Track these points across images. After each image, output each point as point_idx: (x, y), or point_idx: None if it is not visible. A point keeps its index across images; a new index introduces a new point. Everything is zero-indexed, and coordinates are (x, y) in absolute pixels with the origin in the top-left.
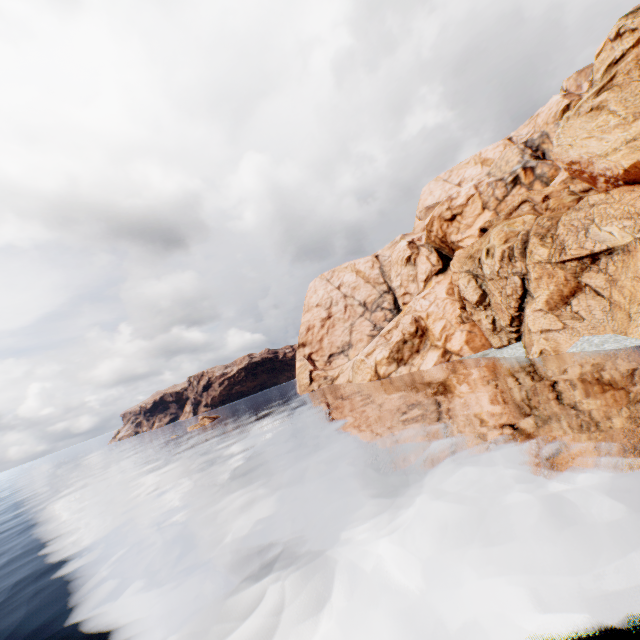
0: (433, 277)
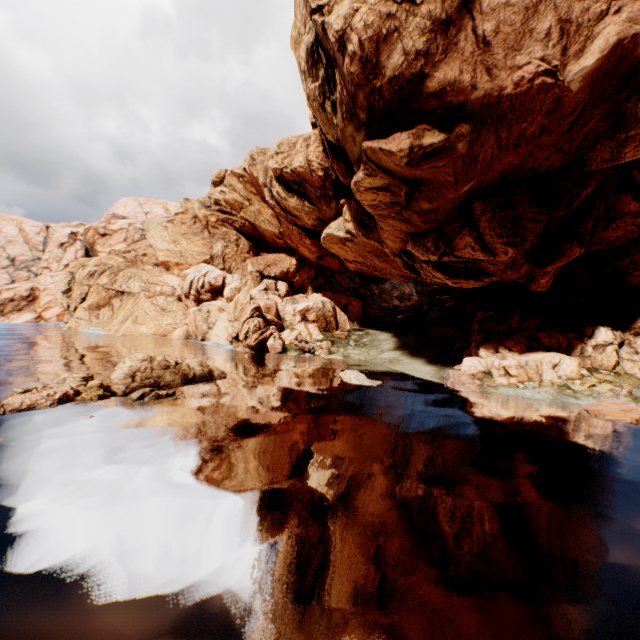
0: None
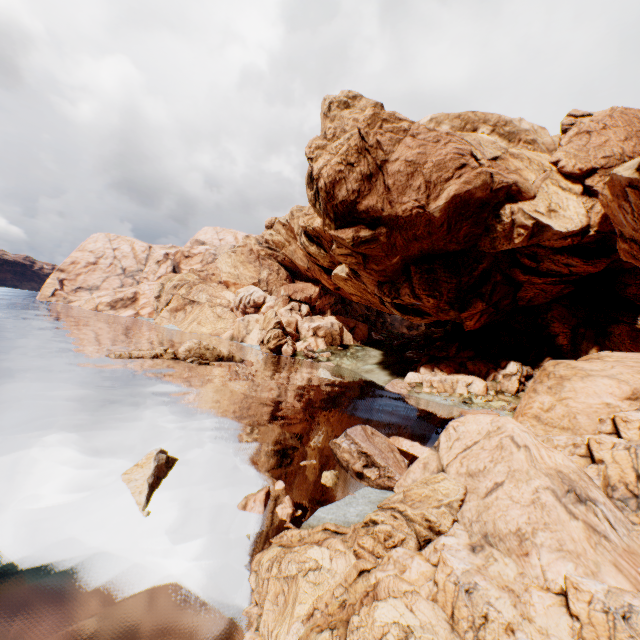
0: None
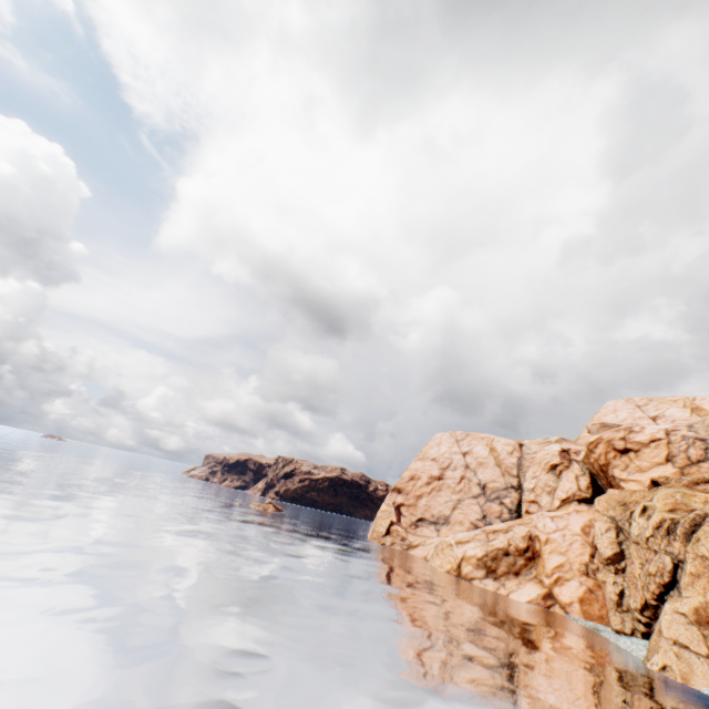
0: (574, 502)
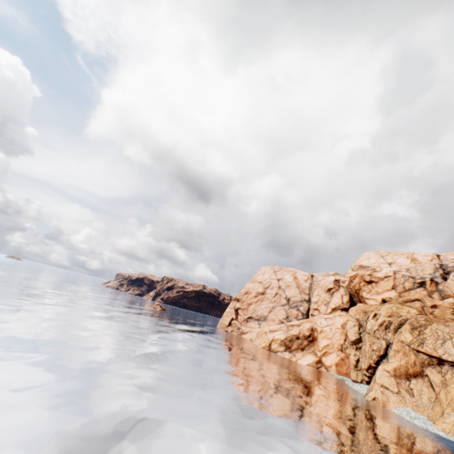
0: (339, 310)
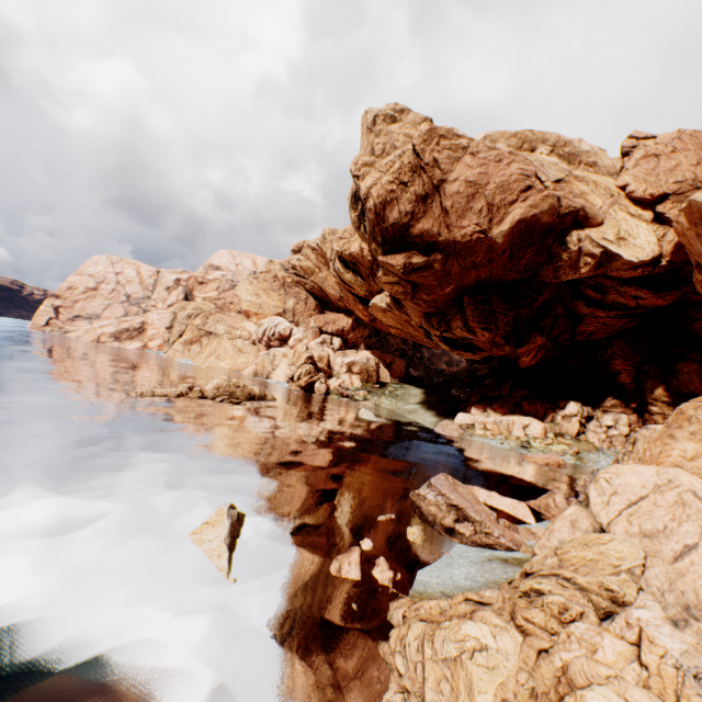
0: None
